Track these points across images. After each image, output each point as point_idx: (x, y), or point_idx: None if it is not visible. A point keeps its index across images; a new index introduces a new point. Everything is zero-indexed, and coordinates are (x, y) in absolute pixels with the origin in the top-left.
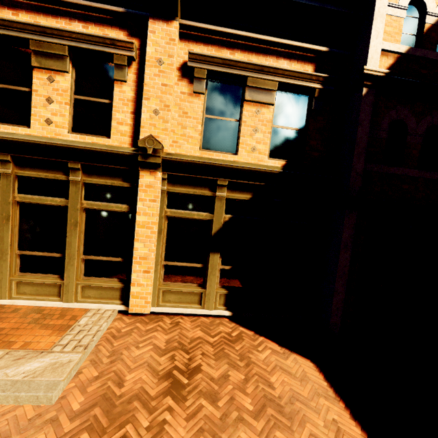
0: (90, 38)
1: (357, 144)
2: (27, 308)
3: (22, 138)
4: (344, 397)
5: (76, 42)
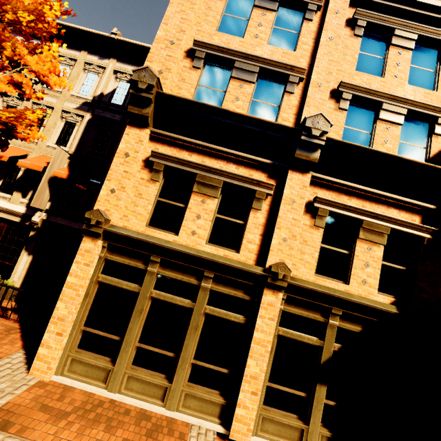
0: (242, 178)
1: None
2: (133, 409)
3: (178, 248)
4: None
5: (231, 179)
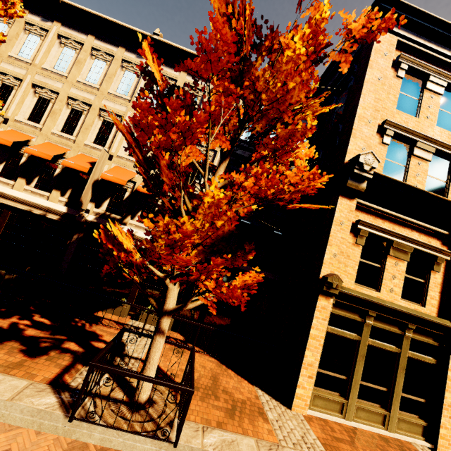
0: (428, 246)
1: None
2: (370, 433)
3: (395, 307)
4: None
5: (419, 246)
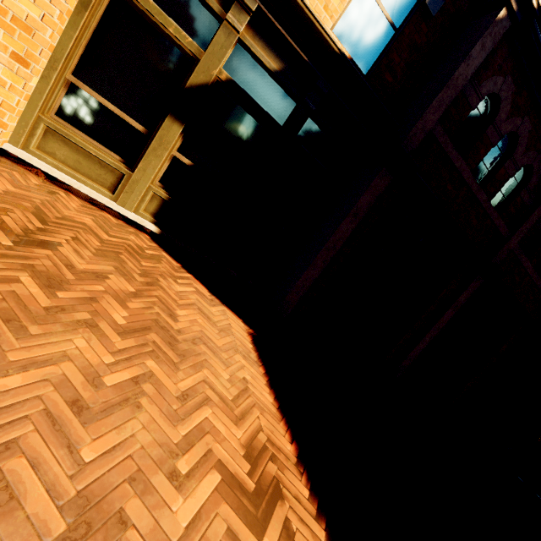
0: None
1: (448, 86)
2: None
3: None
4: (267, 366)
5: None
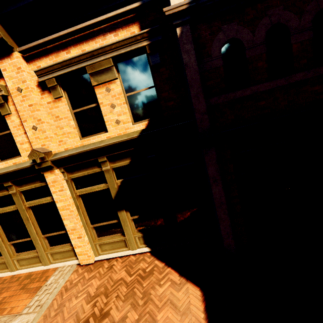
0: None
1: (191, 86)
2: (25, 275)
3: None
4: None
5: None
